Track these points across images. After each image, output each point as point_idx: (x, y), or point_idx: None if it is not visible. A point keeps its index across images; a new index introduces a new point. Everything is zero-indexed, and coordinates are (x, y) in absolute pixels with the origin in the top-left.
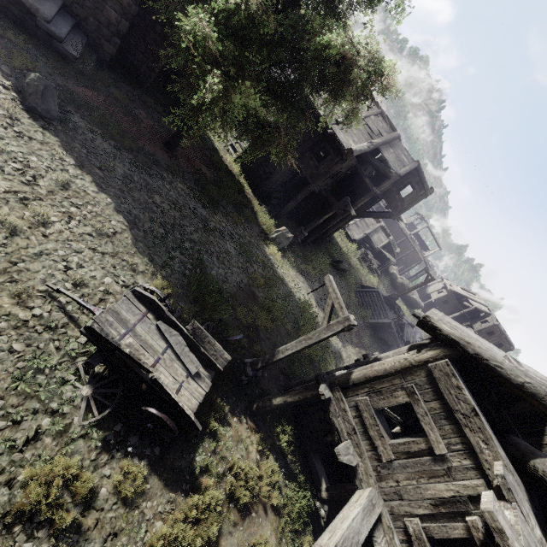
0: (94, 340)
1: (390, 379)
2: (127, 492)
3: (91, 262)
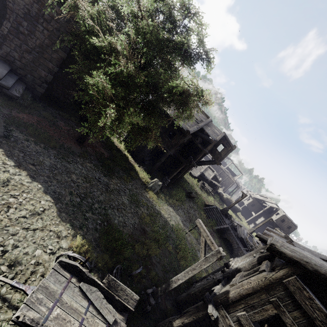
0: (25, 325)
1: (258, 294)
2: None
3: (24, 240)
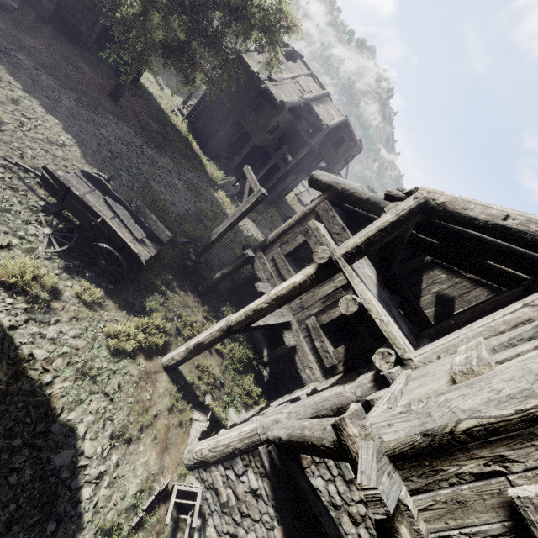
0: (50, 190)
1: (293, 229)
2: (87, 298)
3: (44, 158)
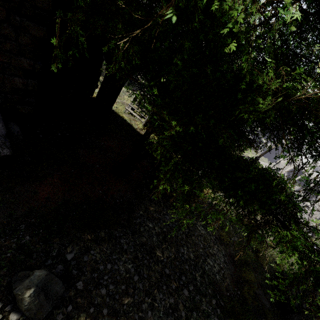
0: None
1: None
2: None
3: None
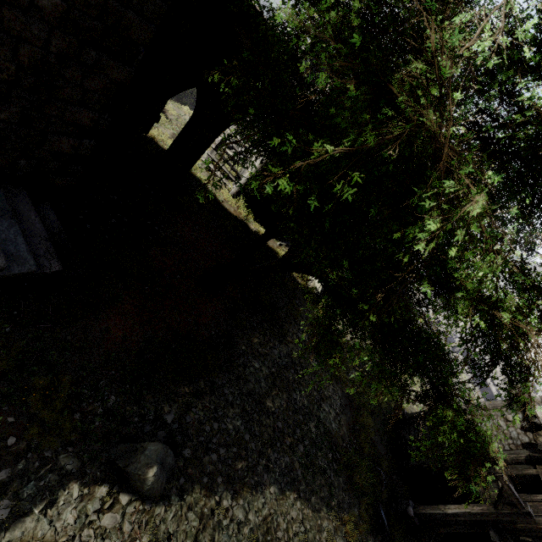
0: None
1: None
2: None
3: None
